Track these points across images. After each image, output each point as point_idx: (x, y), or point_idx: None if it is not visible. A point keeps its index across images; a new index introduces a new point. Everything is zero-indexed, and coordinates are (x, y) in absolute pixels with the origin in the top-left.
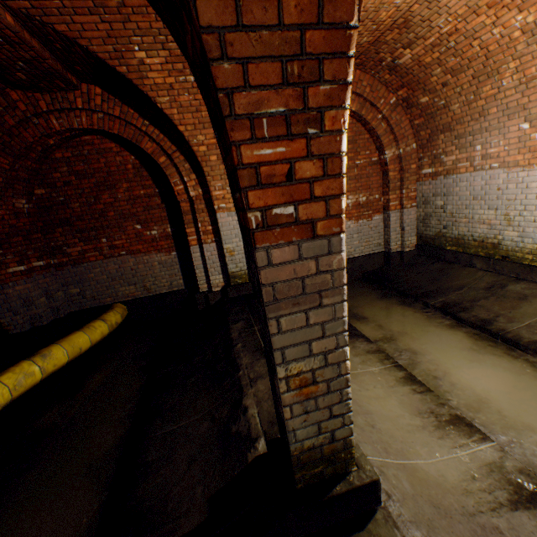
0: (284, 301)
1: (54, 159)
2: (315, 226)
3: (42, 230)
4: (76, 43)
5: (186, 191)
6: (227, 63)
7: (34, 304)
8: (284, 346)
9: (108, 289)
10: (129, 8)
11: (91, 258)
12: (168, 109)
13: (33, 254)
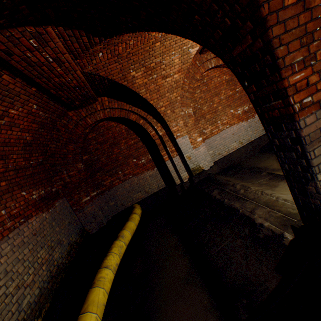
0: (314, 141)
1: (88, 139)
2: (319, 103)
3: (90, 176)
4: (107, 78)
5: (156, 133)
6: (281, 47)
7: (98, 215)
8: (318, 163)
9: (128, 198)
10: (131, 54)
11: (115, 184)
12: (144, 95)
13: (90, 190)
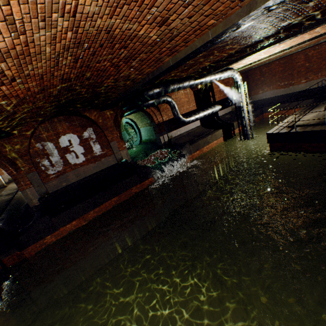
0: None
1: None
2: None
3: None
4: None
5: None
6: None
7: None
8: None
9: None
10: None
11: None
12: None
13: None
